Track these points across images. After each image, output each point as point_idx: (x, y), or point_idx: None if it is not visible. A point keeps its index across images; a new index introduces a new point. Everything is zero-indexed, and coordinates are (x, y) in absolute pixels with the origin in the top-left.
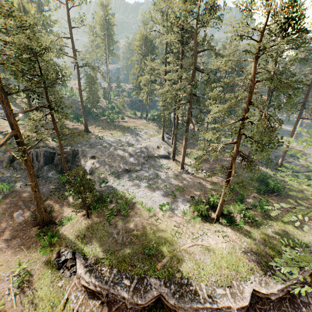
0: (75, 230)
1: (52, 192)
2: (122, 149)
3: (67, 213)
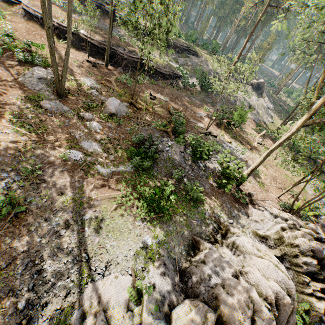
0: None
1: None
2: None
3: None
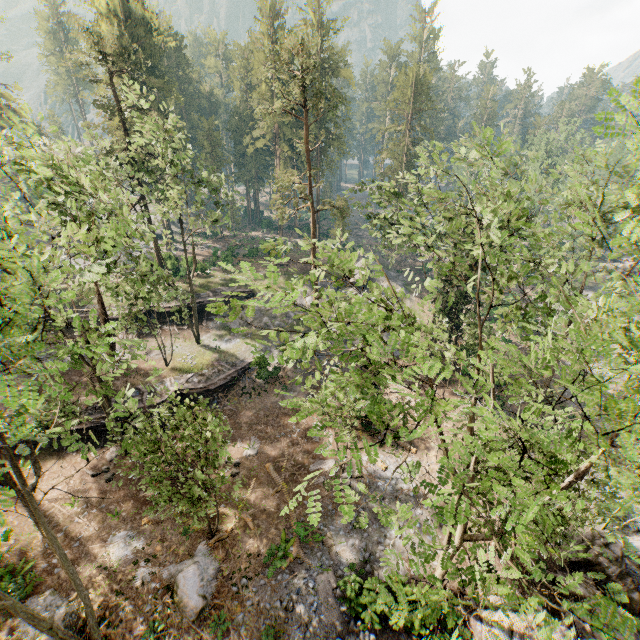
0: None
1: None
2: None
3: None
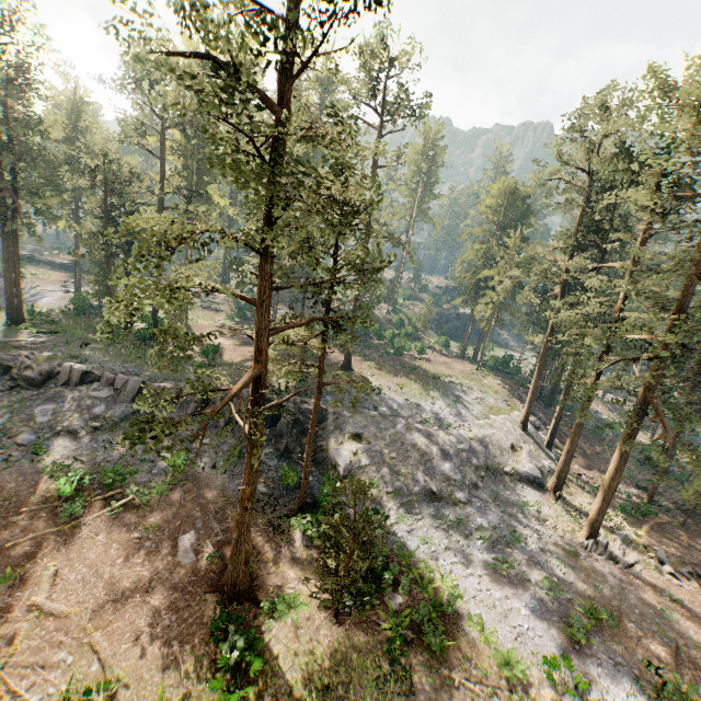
0: (303, 653)
1: (260, 504)
2: (425, 432)
3: (284, 578)
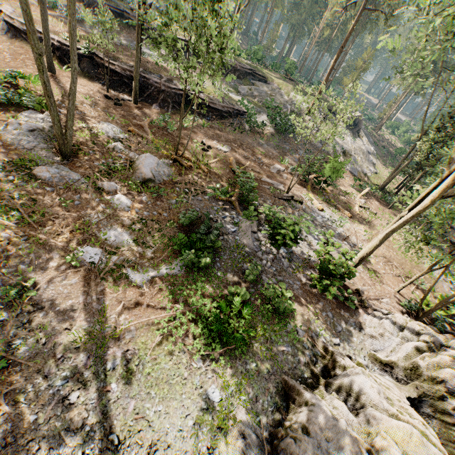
0: None
1: None
2: None
3: None
